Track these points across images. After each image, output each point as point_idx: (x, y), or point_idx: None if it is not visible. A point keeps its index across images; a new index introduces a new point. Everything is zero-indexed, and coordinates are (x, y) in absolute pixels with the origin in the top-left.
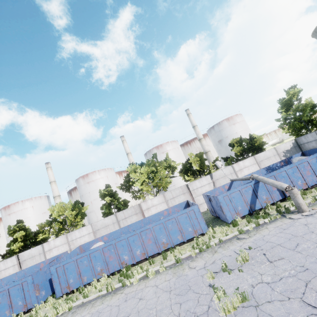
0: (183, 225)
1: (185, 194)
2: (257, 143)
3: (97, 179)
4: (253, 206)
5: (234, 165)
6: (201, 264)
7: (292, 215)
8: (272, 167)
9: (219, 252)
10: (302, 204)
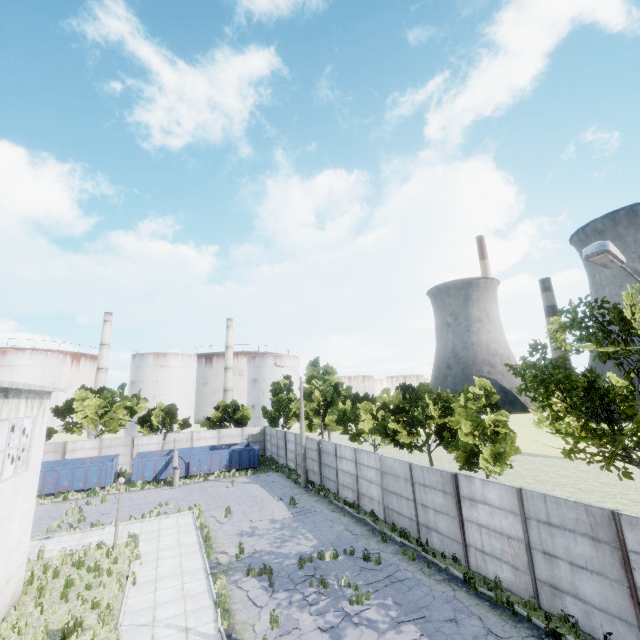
0: (91, 475)
1: (127, 447)
2: (237, 416)
3: (21, 366)
4: (159, 476)
5: (195, 432)
6: (79, 502)
7: (167, 487)
8: (217, 447)
9: (98, 498)
10: (176, 481)
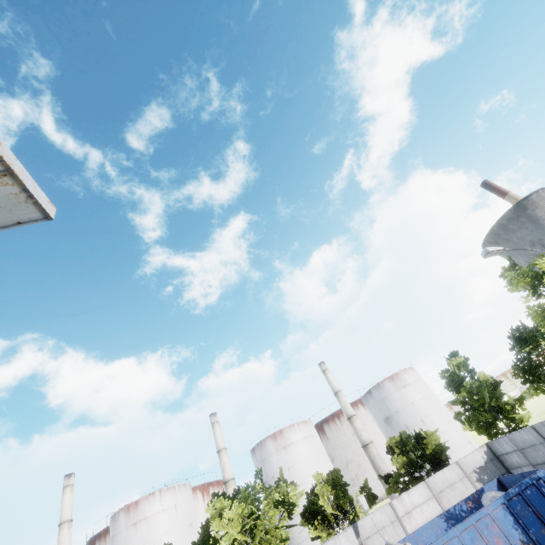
0: None
1: None
2: (429, 449)
3: (154, 514)
4: None
5: (394, 501)
6: None
7: None
8: (454, 513)
9: None
10: None
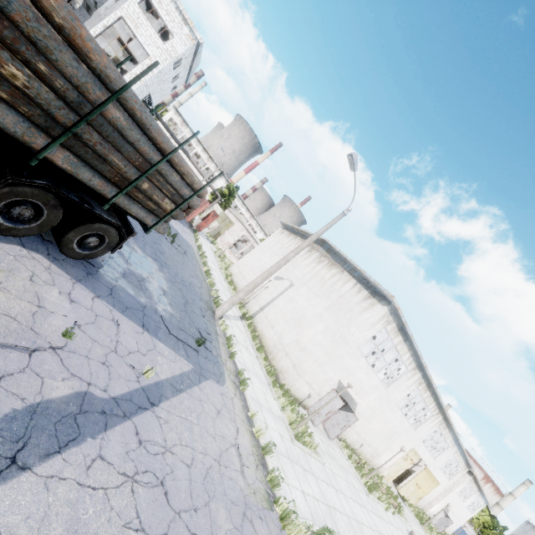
0: None
1: None
2: None
3: None
4: None
5: None
6: None
7: None
8: None
9: None
10: None
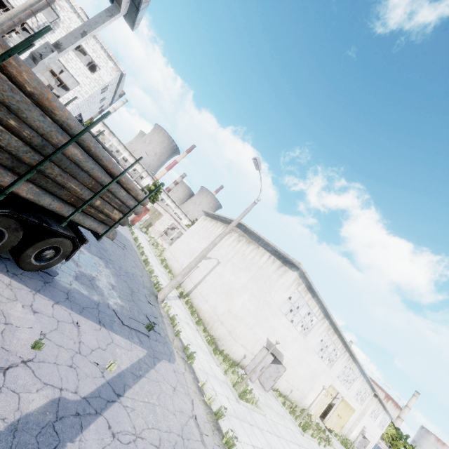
0: None
1: None
2: None
3: None
4: None
5: None
6: None
7: None
8: None
9: None
10: None
